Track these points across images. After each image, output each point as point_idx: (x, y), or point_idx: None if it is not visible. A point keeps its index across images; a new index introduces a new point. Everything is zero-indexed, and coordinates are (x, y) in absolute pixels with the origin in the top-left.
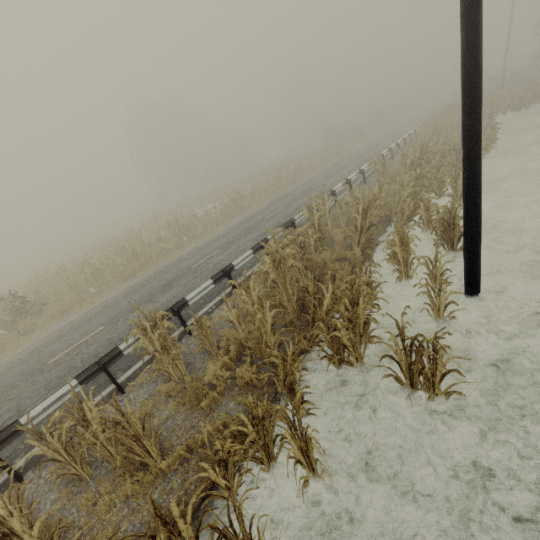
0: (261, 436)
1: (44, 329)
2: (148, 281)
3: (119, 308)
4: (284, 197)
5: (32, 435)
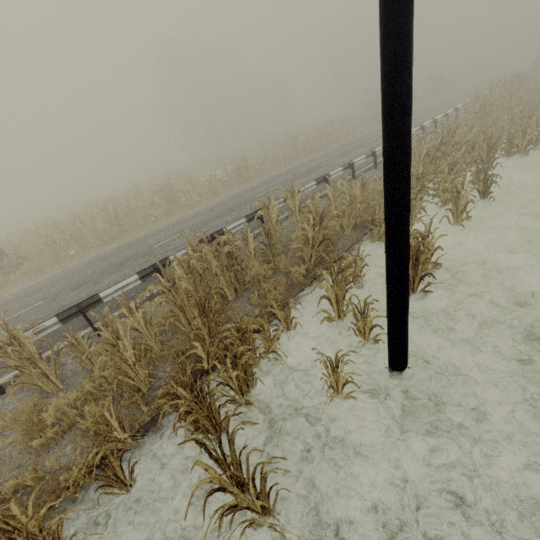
0: (13, 536)
1: (13, 287)
2: (113, 253)
3: (69, 281)
4: (288, 173)
5: None
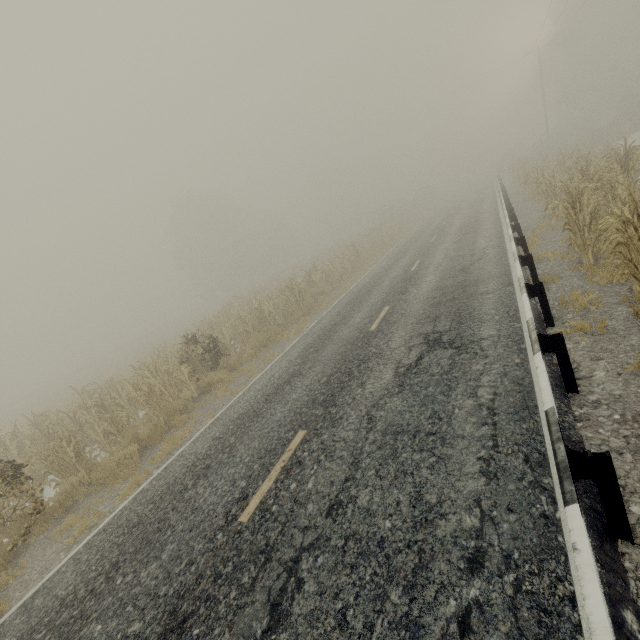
0: None
1: (260, 358)
2: (363, 294)
3: (373, 303)
4: (417, 237)
5: (617, 230)
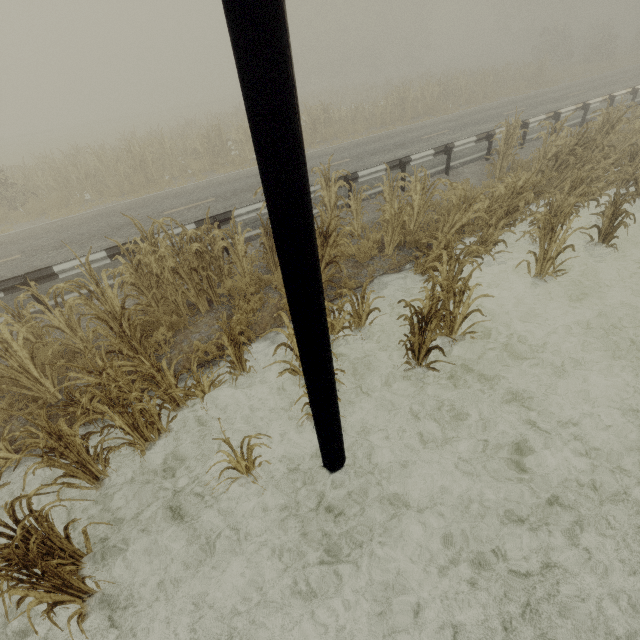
0: None
1: (11, 226)
2: (121, 210)
3: (58, 236)
4: (374, 141)
5: None
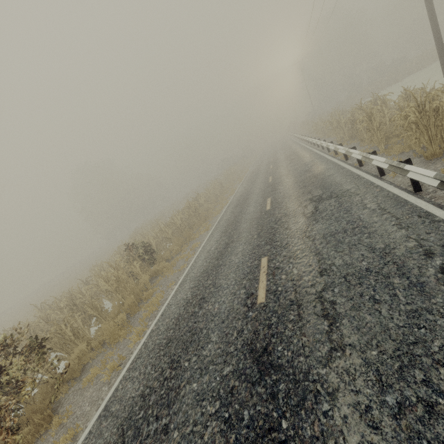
0: None
1: (186, 250)
2: (243, 200)
3: (256, 200)
4: (258, 169)
5: (404, 119)
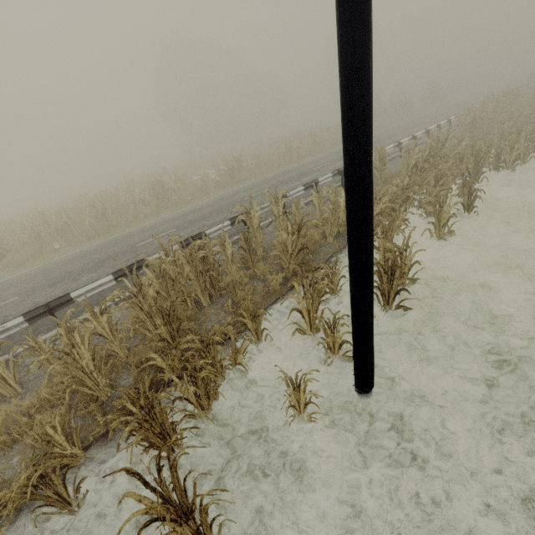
0: None
1: None
2: (96, 250)
3: (47, 277)
4: (280, 176)
5: None
